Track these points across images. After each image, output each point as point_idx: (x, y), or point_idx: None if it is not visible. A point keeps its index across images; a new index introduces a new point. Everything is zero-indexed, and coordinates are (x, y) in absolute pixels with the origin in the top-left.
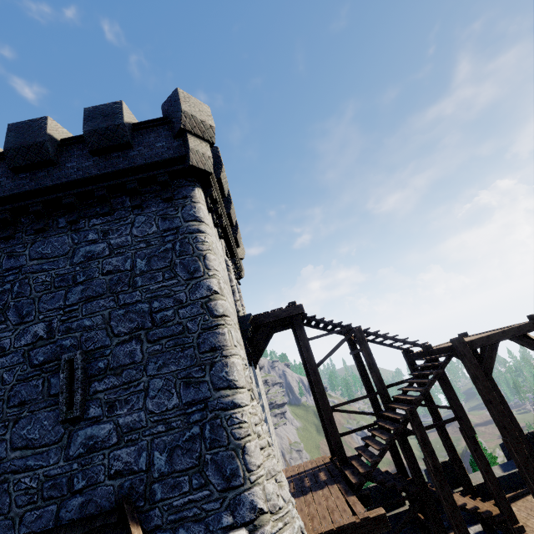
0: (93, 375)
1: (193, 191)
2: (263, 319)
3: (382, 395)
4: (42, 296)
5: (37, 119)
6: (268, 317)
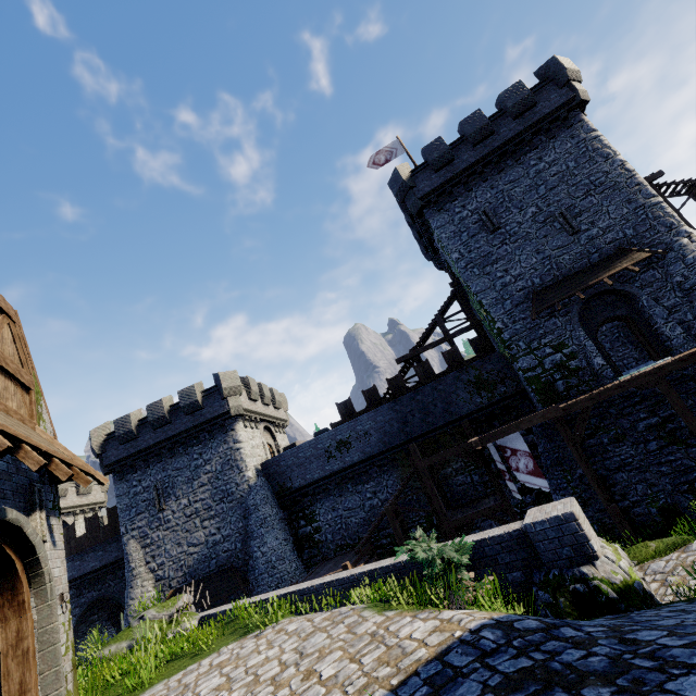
0: (575, 216)
1: (582, 117)
2: None
3: None
4: (523, 197)
5: (475, 113)
6: None
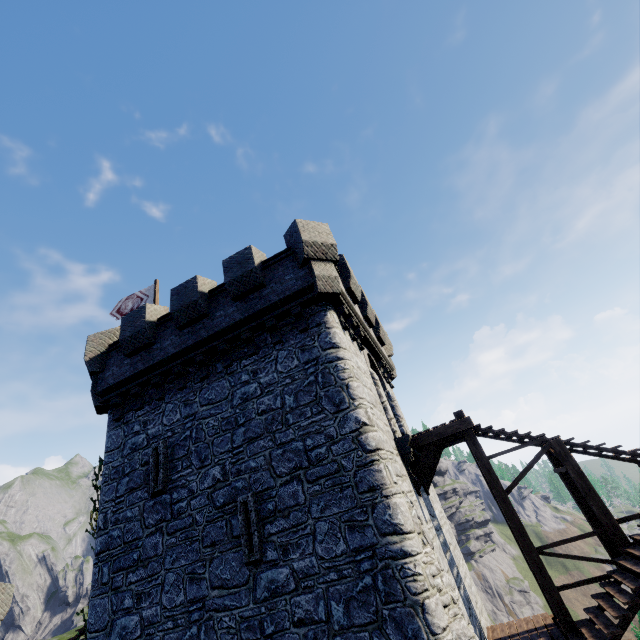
0: (265, 517)
1: (325, 316)
2: (424, 438)
3: (612, 533)
4: (214, 440)
5: (190, 280)
6: (430, 436)
